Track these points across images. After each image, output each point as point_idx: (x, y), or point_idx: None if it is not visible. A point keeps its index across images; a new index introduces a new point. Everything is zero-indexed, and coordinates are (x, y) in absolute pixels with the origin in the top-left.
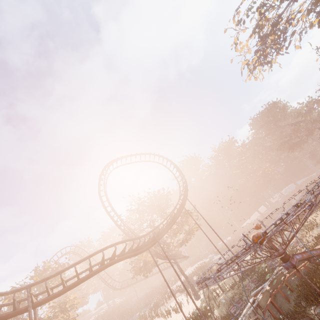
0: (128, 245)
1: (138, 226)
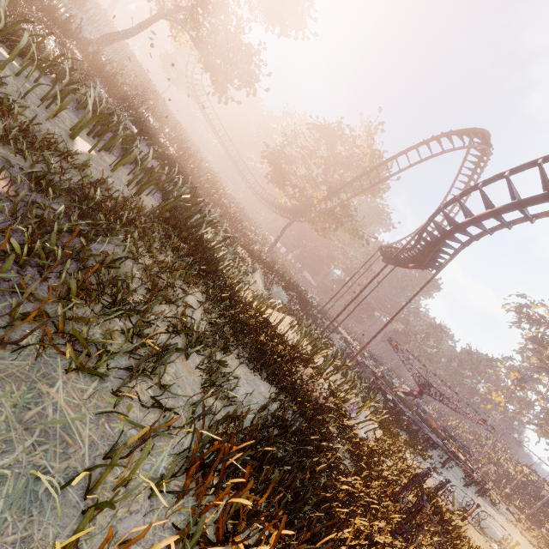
0: (325, 159)
1: (342, 161)
